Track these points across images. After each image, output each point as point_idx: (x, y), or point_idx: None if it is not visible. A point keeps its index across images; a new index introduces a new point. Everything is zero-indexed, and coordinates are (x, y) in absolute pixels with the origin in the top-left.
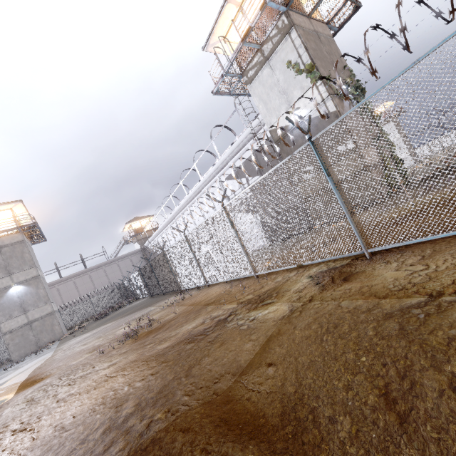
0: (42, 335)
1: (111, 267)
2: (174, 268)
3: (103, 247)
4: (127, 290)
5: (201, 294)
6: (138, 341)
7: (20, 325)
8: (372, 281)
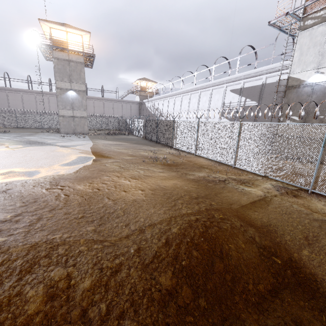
0: (77, 127)
1: (117, 104)
2: (176, 134)
3: (117, 88)
4: (127, 125)
5: (192, 158)
6: (165, 166)
7: (68, 116)
8: (310, 204)
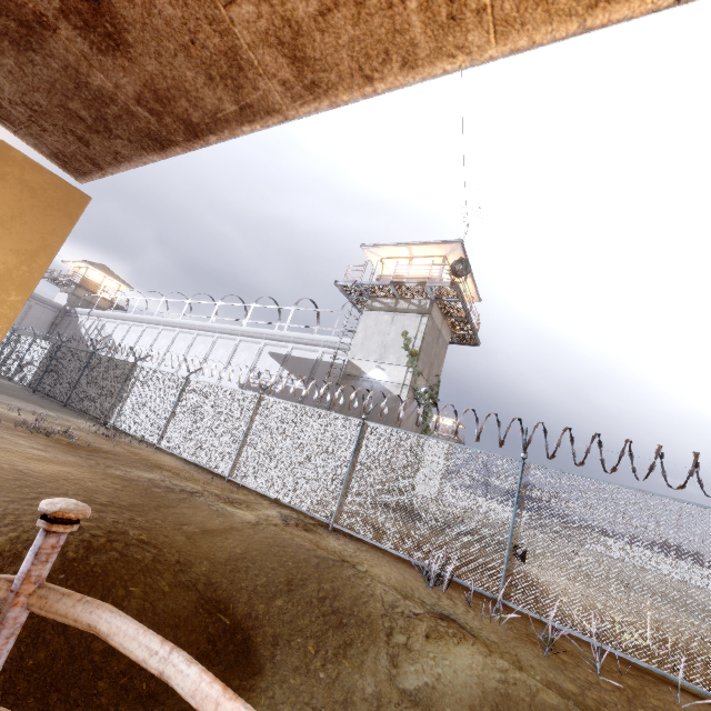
0: None
1: None
2: (128, 394)
3: None
4: None
5: (146, 450)
6: (60, 445)
7: None
8: (322, 540)
